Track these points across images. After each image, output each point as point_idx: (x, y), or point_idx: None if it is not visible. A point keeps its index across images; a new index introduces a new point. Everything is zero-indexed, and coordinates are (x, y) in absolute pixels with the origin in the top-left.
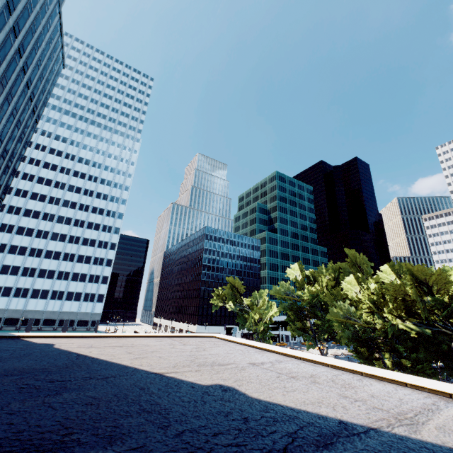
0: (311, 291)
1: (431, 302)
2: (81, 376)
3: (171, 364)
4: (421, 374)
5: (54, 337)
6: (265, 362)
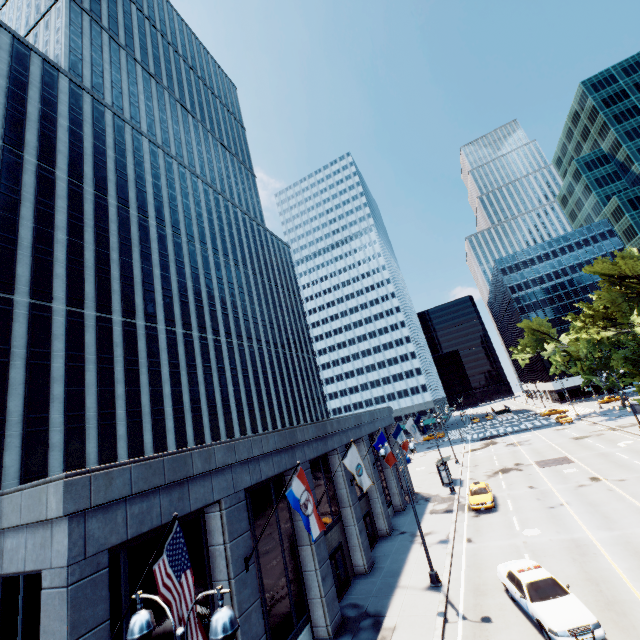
0: None
1: None
2: None
3: None
4: None
5: None
6: None
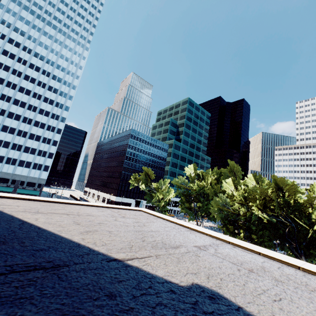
0: (199, 185)
1: (282, 203)
2: (22, 262)
3: (126, 244)
4: (262, 246)
5: (0, 197)
6: (206, 246)
